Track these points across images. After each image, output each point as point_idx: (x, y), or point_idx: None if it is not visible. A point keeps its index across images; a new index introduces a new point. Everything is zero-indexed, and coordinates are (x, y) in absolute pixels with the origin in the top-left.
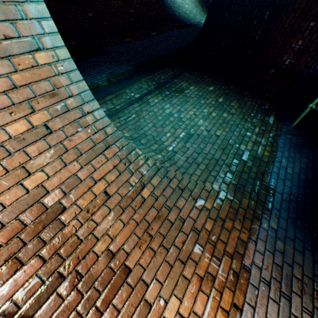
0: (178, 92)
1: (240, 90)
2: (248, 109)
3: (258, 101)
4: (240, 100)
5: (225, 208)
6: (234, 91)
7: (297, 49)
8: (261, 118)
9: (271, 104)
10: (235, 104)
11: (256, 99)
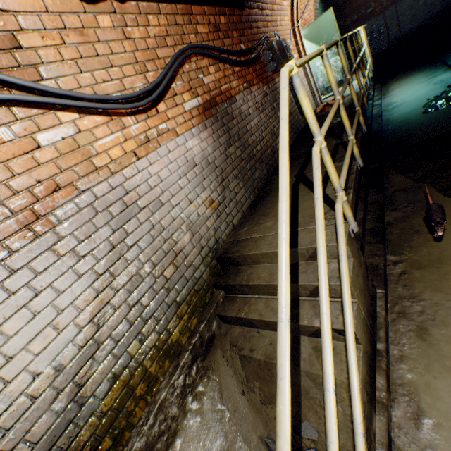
0: None
1: None
2: None
3: None
4: None
5: None
6: None
7: (353, 20)
8: None
9: None
10: None
11: None
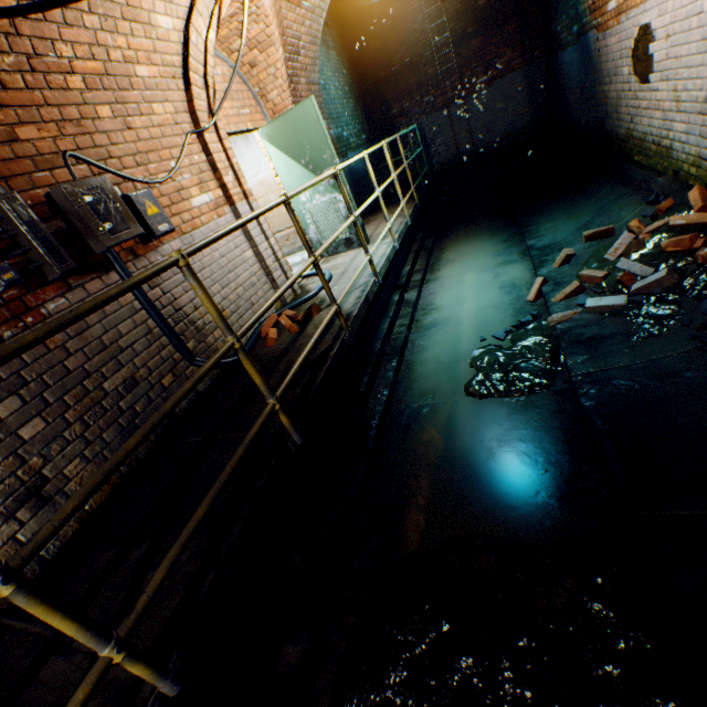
0: (326, 46)
1: (359, 99)
2: (357, 116)
3: (364, 120)
4: (356, 106)
5: (332, 138)
6: (356, 94)
7: (404, 109)
8: (360, 130)
9: (369, 131)
10: (353, 103)
11: (364, 117)
